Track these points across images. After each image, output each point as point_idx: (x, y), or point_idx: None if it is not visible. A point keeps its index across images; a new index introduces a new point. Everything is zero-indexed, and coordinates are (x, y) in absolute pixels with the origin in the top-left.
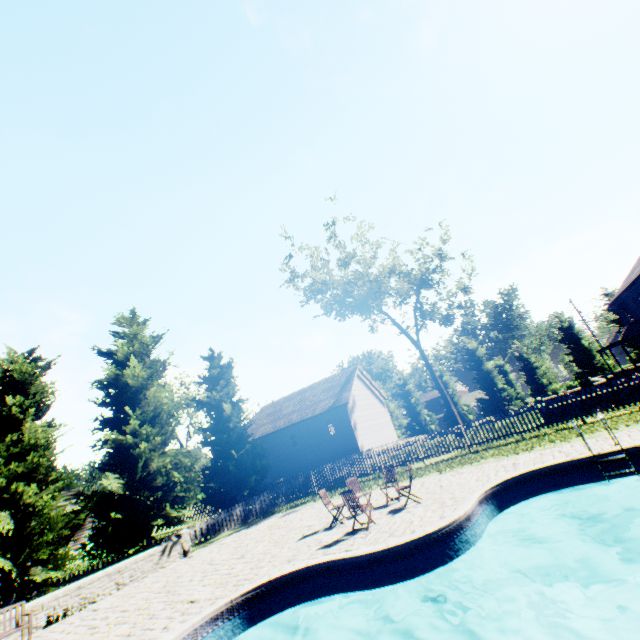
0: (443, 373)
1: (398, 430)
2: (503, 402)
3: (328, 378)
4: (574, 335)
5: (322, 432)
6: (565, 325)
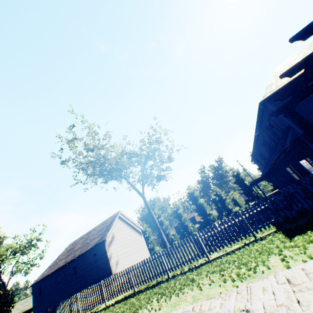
0: (179, 208)
1: (158, 246)
2: (211, 222)
3: (104, 221)
4: (240, 178)
5: (91, 262)
6: (235, 173)
